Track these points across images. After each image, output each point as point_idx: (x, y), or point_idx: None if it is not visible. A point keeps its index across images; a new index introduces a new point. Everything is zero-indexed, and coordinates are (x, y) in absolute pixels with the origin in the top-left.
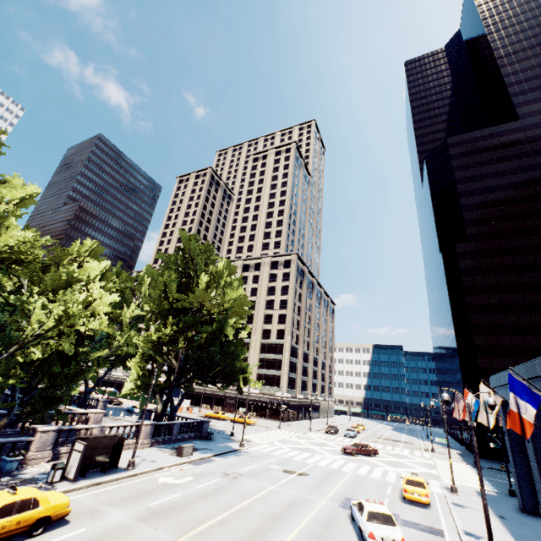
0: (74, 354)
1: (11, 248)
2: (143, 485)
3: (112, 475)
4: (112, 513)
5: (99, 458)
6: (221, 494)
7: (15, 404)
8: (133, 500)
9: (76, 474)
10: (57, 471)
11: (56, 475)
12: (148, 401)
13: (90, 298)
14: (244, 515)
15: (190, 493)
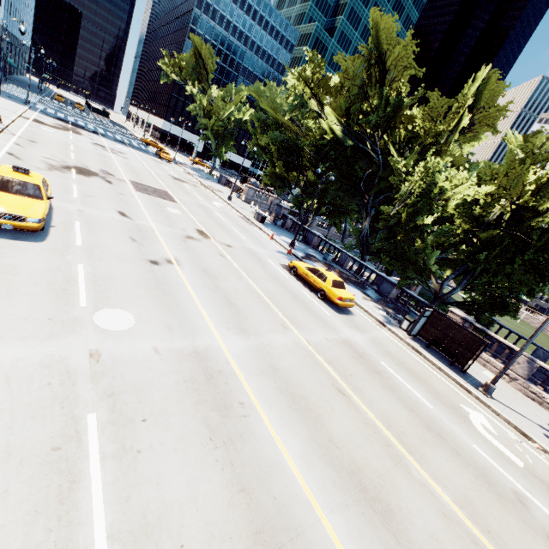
0: (548, 267)
1: (423, 129)
2: (438, 383)
3: (445, 366)
4: (356, 334)
5: (454, 349)
6: (462, 466)
7: (432, 273)
8: (388, 357)
9: (410, 330)
10: (406, 321)
11: (404, 323)
12: (544, 321)
13: (545, 178)
14: (374, 442)
15: (439, 419)
